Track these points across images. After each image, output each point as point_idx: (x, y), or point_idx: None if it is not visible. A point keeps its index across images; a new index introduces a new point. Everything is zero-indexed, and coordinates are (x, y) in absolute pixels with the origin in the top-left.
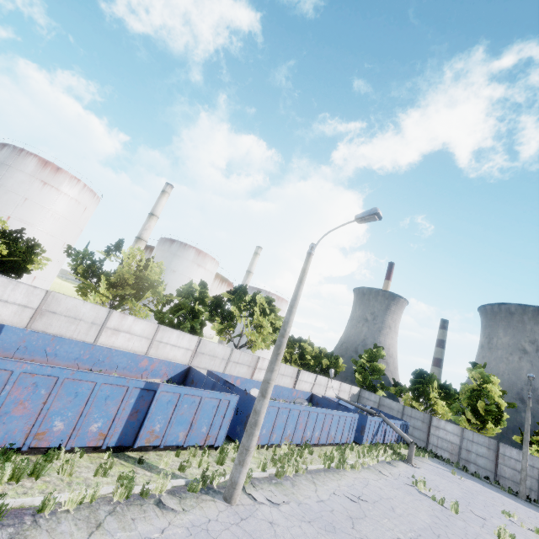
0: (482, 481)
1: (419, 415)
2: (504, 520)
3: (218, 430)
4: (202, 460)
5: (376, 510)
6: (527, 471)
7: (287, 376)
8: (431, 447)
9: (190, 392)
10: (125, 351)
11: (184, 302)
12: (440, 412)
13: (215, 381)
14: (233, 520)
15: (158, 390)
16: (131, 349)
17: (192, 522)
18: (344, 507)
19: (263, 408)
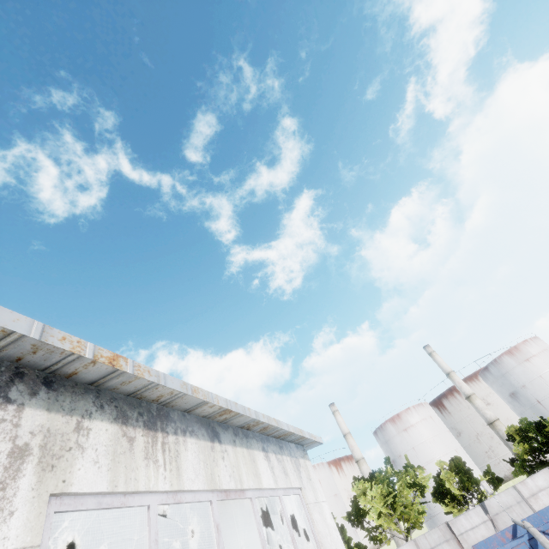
0: None
1: None
2: None
3: None
4: None
5: None
6: None
7: (439, 544)
8: None
9: None
10: None
11: None
12: None
13: None
14: None
15: None
16: None
17: None
18: None
19: None
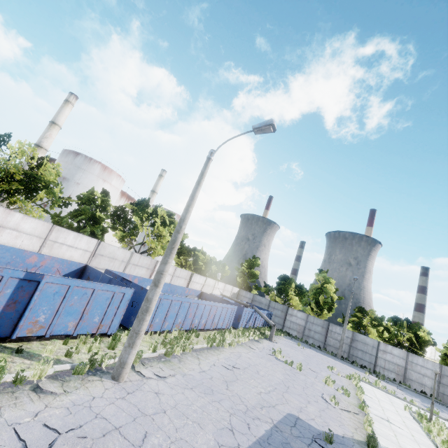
0: (316, 349)
1: (280, 307)
2: (329, 372)
3: (112, 320)
4: (92, 346)
5: (245, 374)
6: (344, 340)
7: (182, 278)
8: (286, 329)
9: (81, 285)
10: (8, 246)
11: (85, 208)
12: (294, 304)
13: (111, 277)
14: (119, 395)
15: (42, 281)
16: (20, 247)
17: (74, 402)
18: (221, 374)
19: (155, 296)
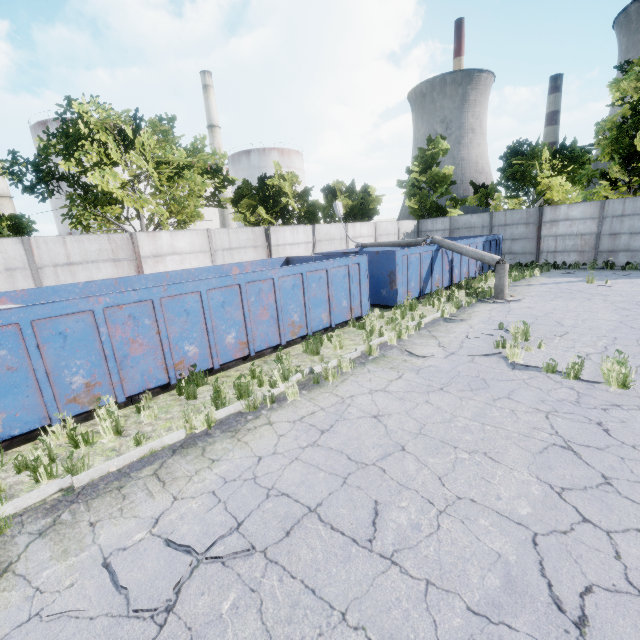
0: None
1: (520, 216)
2: None
3: None
4: None
5: (248, 613)
6: None
7: (243, 248)
8: (545, 257)
9: None
10: None
11: None
12: (558, 198)
13: None
14: None
15: None
16: None
17: None
18: None
19: None
